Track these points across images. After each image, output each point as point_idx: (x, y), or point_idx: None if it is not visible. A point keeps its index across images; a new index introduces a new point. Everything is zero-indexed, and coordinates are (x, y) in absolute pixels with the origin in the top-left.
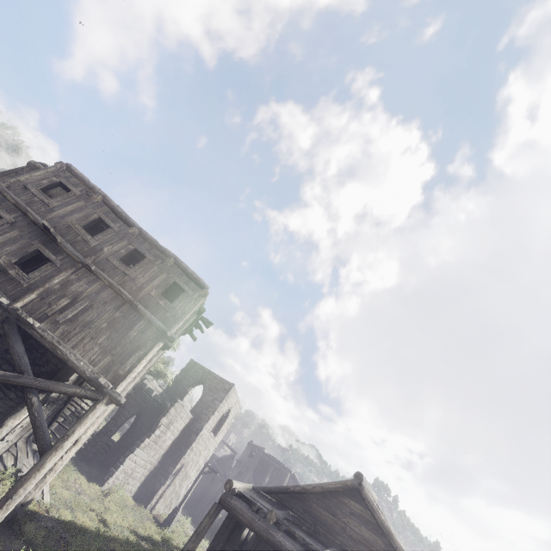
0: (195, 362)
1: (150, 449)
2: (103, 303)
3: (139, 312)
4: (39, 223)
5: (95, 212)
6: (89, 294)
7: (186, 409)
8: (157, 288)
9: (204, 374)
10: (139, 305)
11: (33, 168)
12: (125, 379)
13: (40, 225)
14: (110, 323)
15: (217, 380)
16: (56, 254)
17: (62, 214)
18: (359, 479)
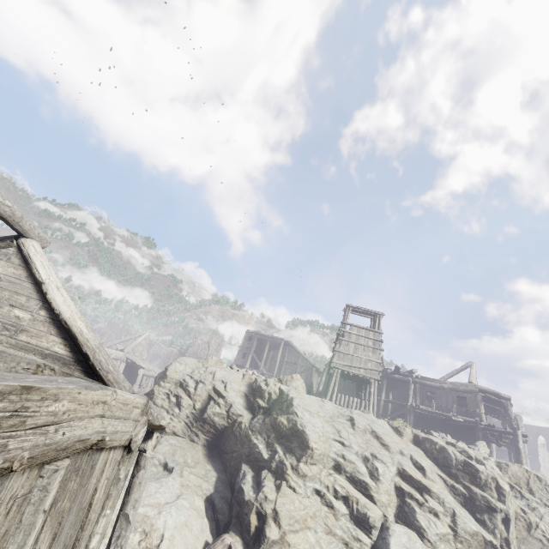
0: (525, 425)
1: (545, 473)
2: None
3: None
4: None
5: None
6: None
7: (544, 450)
8: None
9: (536, 429)
10: None
11: None
12: (525, 451)
13: None
14: None
15: (546, 429)
16: None
17: None
18: None
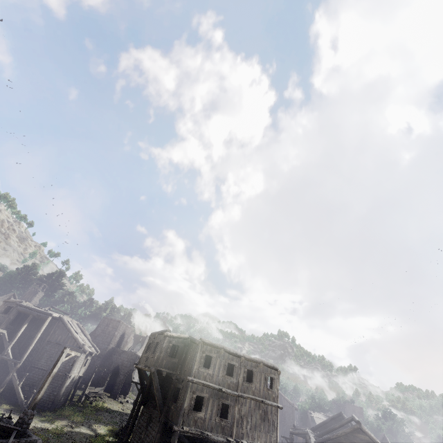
0: None
1: None
2: (254, 410)
3: (266, 404)
4: (215, 388)
5: (226, 361)
6: (248, 410)
7: None
8: (264, 385)
9: None
10: (266, 401)
11: (167, 338)
12: (277, 441)
13: (216, 389)
14: (261, 418)
15: None
16: (227, 399)
17: (217, 374)
18: (359, 424)
